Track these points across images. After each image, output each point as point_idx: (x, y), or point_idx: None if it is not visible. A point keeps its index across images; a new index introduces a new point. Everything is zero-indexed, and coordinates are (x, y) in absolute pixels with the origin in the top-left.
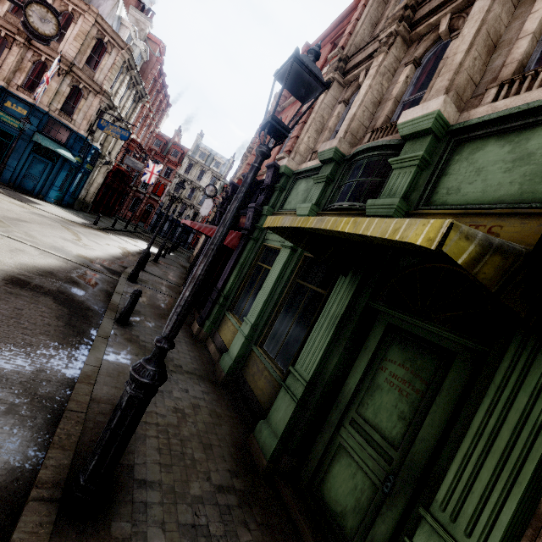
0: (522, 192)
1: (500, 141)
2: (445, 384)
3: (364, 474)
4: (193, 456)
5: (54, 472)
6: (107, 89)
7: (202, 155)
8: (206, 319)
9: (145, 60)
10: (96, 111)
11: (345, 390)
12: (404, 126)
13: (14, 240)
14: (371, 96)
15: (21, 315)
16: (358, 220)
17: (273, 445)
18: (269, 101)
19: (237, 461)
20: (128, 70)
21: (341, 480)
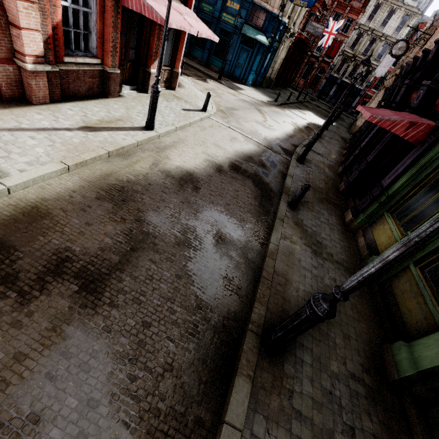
0: None
1: None
2: None
3: None
4: (335, 339)
5: (258, 317)
6: None
7: None
8: (360, 212)
9: None
10: None
11: None
12: None
13: (232, 129)
14: None
15: (238, 196)
16: None
17: (411, 371)
18: None
19: (369, 359)
20: None
21: None
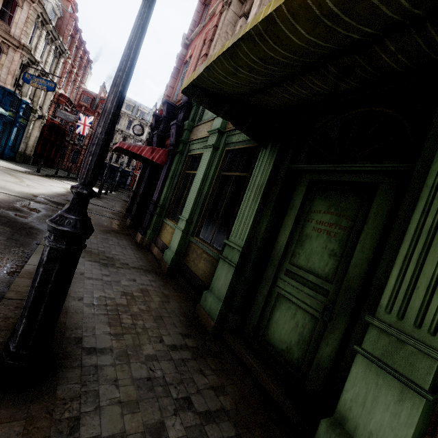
0: None
1: None
2: (371, 213)
3: (303, 312)
4: (144, 325)
5: None
6: (26, 43)
7: (128, 107)
8: (147, 229)
9: (59, 16)
10: (19, 65)
11: (277, 248)
12: None
13: None
14: None
15: None
16: None
17: (219, 307)
18: None
19: (187, 326)
20: (43, 25)
21: (283, 322)
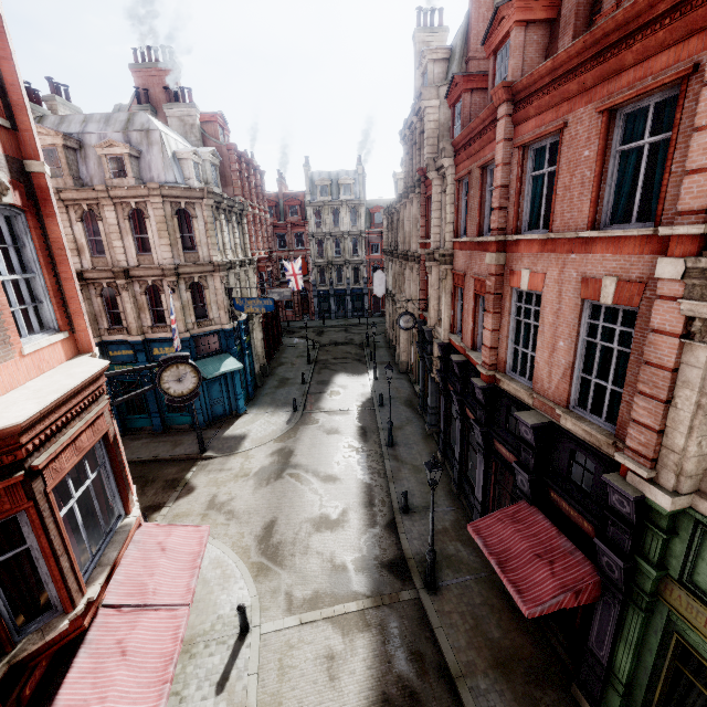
0: None
1: None
2: None
3: None
4: None
5: None
6: (217, 257)
7: (323, 189)
8: (599, 701)
9: (218, 164)
10: (224, 292)
11: None
12: None
13: (308, 623)
14: None
15: None
16: None
17: None
18: None
19: None
20: (218, 208)
21: None
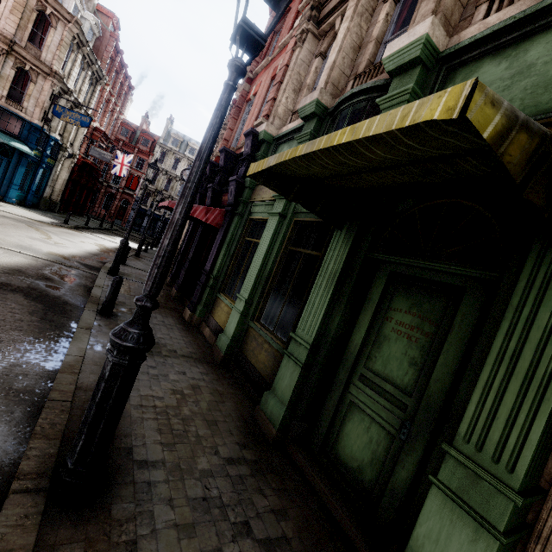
0: (525, 107)
1: (496, 59)
2: (456, 321)
3: (378, 426)
4: (197, 433)
5: (38, 462)
6: (58, 70)
7: (175, 142)
8: (197, 304)
9: (97, 36)
10: (49, 96)
11: (351, 348)
12: (390, 60)
13: None
14: (350, 41)
15: None
16: (356, 125)
17: (281, 412)
18: (238, 6)
19: (245, 433)
20: (79, 48)
21: (355, 436)
